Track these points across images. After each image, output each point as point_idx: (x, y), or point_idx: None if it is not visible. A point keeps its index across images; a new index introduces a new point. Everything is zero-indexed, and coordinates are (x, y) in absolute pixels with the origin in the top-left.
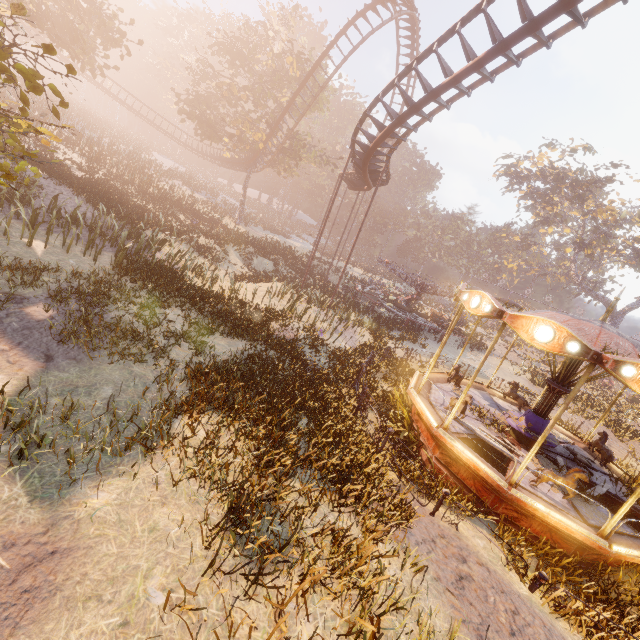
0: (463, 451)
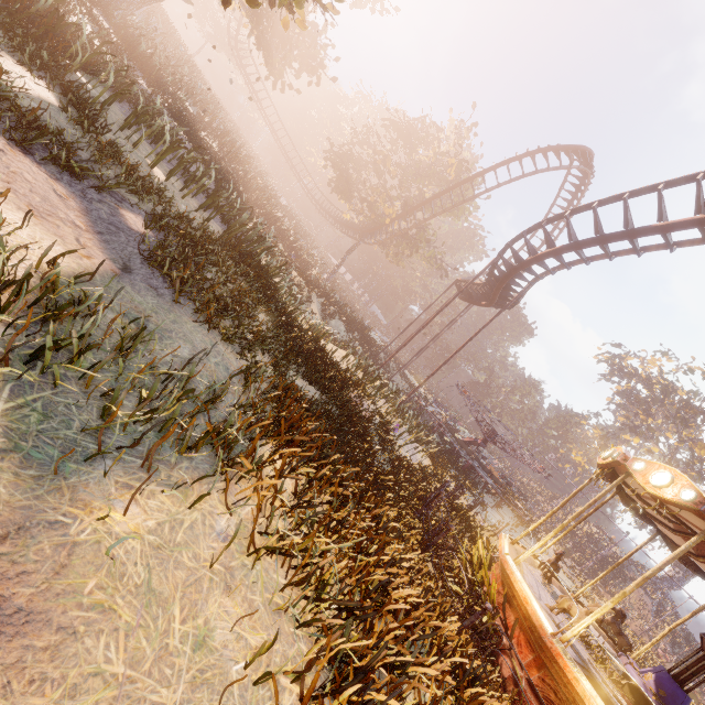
0: (594, 697)
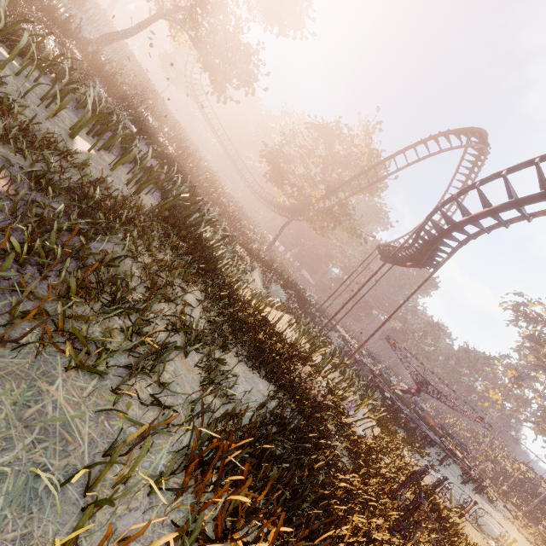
0: None
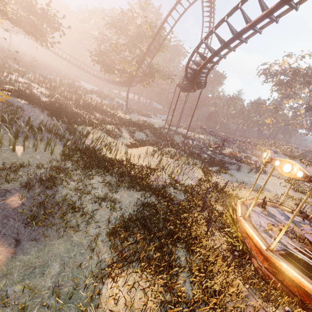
0: (289, 270)
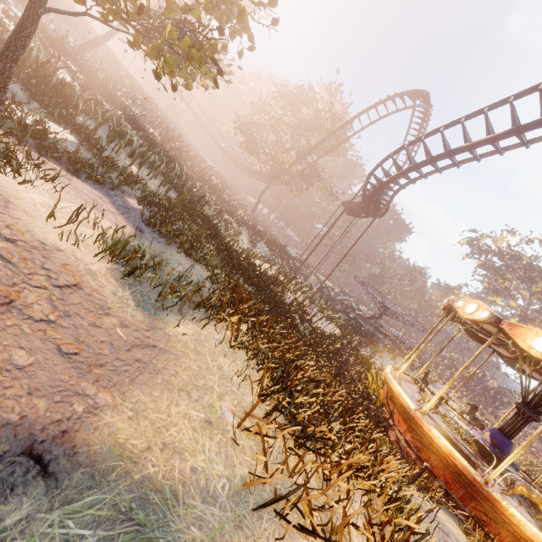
0: (440, 437)
